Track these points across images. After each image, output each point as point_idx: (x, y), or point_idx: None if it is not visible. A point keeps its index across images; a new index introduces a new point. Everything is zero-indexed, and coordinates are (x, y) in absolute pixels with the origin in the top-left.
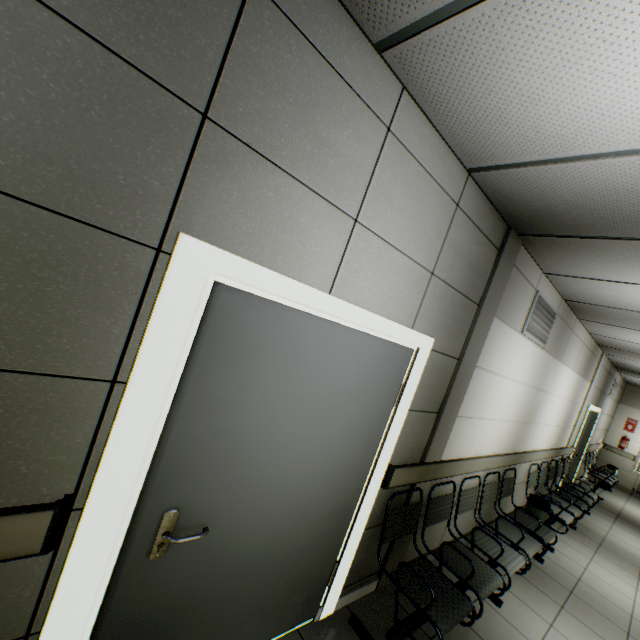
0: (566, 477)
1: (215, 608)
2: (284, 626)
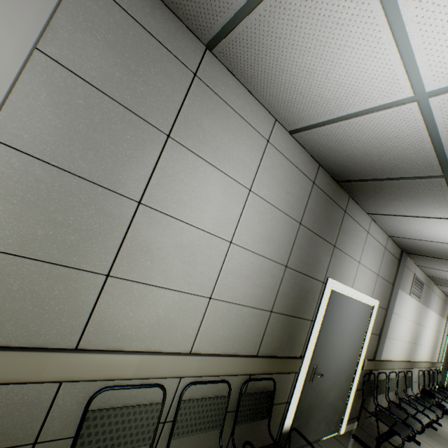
0: (439, 384)
1: (317, 411)
2: (330, 431)
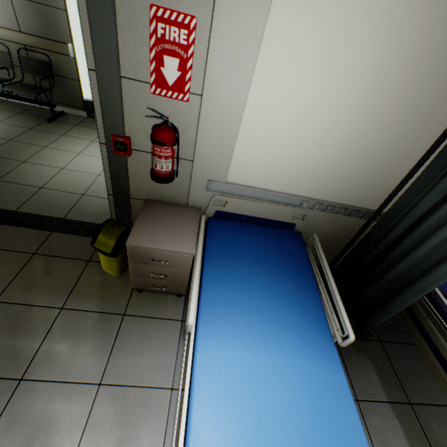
0: None
1: None
2: None
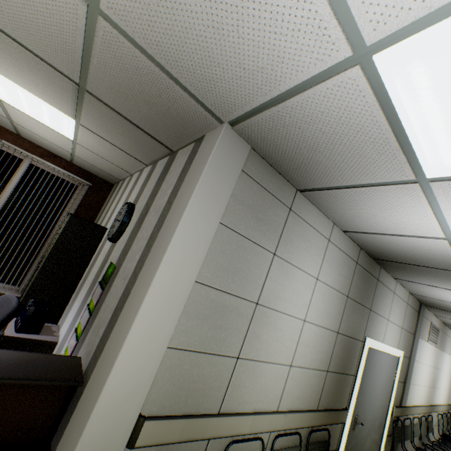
0: None
1: None
2: None
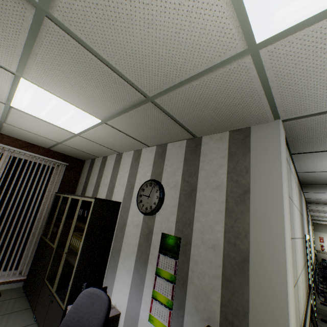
0: None
1: None
2: None
